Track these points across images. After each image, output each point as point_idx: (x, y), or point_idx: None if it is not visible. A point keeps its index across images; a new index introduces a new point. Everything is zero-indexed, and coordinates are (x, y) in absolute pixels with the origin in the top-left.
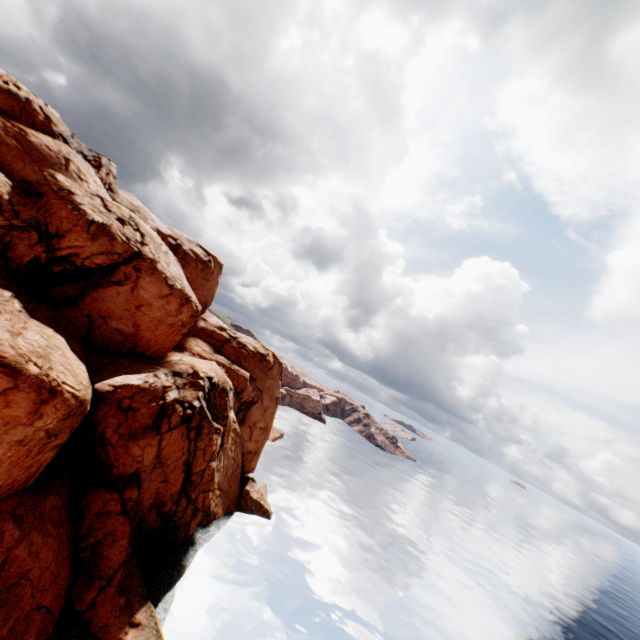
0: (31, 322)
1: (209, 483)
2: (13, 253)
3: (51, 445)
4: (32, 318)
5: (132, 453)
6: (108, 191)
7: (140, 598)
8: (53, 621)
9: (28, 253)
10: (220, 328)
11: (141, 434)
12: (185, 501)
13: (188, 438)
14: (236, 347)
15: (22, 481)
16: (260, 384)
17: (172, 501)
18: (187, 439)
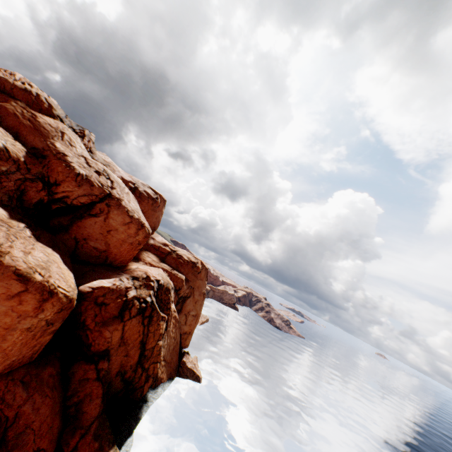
0: (37, 244)
1: (157, 356)
2: (26, 197)
3: (49, 331)
4: (38, 241)
5: (104, 335)
6: (89, 152)
7: (109, 443)
8: None
9: (36, 196)
10: (164, 244)
11: (110, 322)
12: (140, 370)
13: (143, 324)
14: (175, 257)
15: (29, 357)
16: (192, 284)
17: (131, 370)
18: (142, 325)
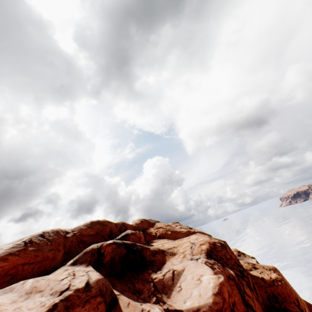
0: None
1: None
2: None
3: None
4: None
5: None
6: None
7: None
8: None
9: None
10: None
11: None
12: None
13: None
14: None
15: None
16: None
17: None
18: None
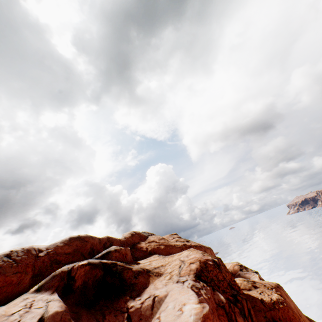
0: None
1: None
2: None
3: None
4: None
5: None
6: None
7: None
8: None
9: None
10: None
11: None
12: None
13: None
14: None
15: None
16: None
17: None
18: None
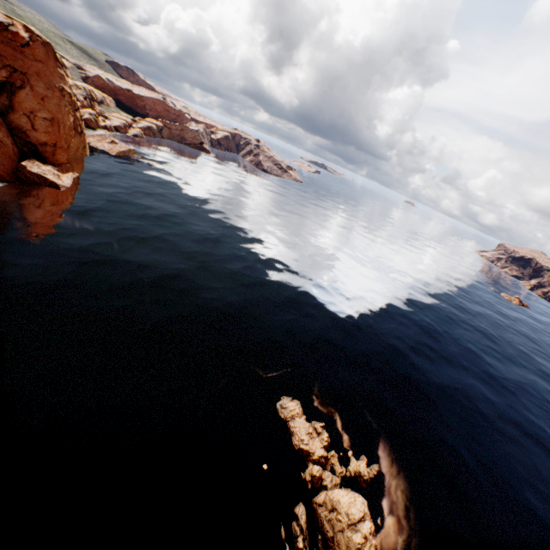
0: None
1: None
2: None
3: None
4: None
5: None
6: None
7: None
8: None
9: None
10: None
11: None
12: None
13: None
14: None
15: None
16: (16, 64)
17: None
18: None
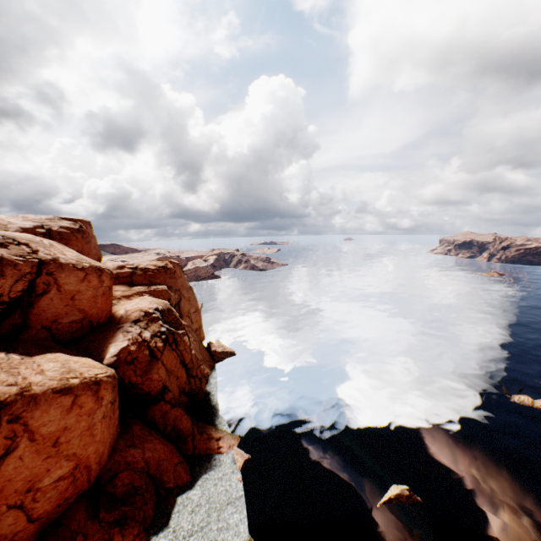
0: (36, 359)
1: (198, 362)
2: None
3: (116, 407)
4: (33, 357)
5: (154, 379)
6: None
7: (212, 430)
8: (186, 464)
9: None
10: (120, 268)
11: (150, 367)
12: (193, 379)
13: (173, 350)
14: (142, 274)
15: (116, 432)
16: (176, 287)
17: (187, 384)
18: (173, 351)
